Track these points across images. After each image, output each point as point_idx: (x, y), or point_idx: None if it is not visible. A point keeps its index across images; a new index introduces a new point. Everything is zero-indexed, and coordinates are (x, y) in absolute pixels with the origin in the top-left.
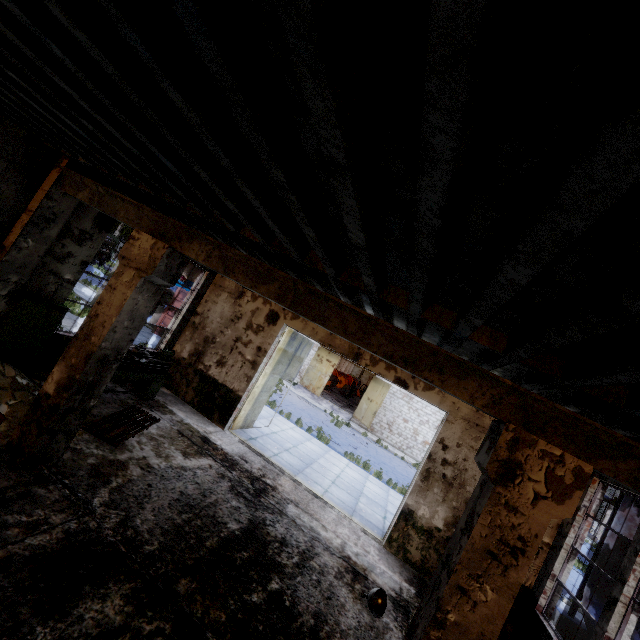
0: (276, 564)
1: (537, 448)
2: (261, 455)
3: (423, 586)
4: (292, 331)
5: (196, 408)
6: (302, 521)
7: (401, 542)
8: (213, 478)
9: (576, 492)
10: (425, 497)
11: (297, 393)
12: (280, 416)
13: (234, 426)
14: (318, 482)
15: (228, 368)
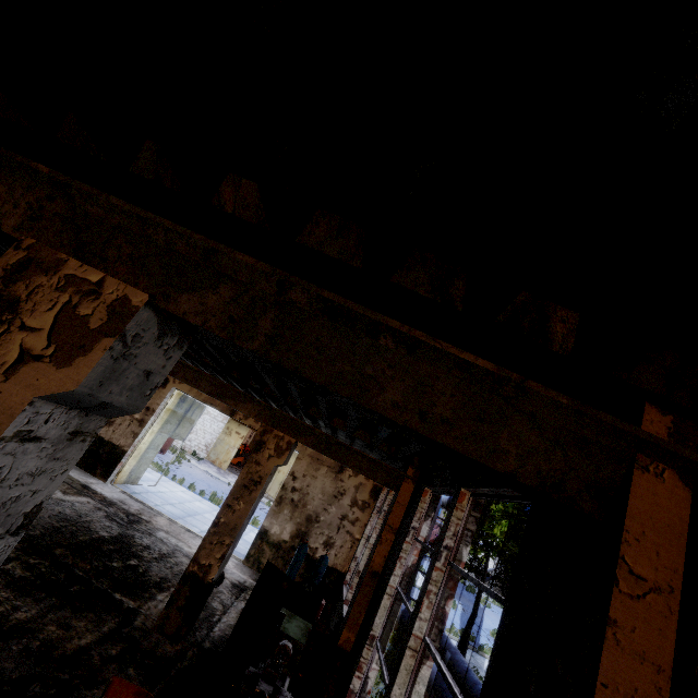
0: (137, 555)
1: (273, 434)
2: (142, 502)
3: None
4: (182, 394)
5: (79, 465)
6: (169, 541)
7: (257, 556)
8: (90, 509)
9: (287, 452)
10: (278, 518)
11: (201, 467)
12: (172, 482)
13: (117, 480)
14: (197, 526)
15: (116, 427)
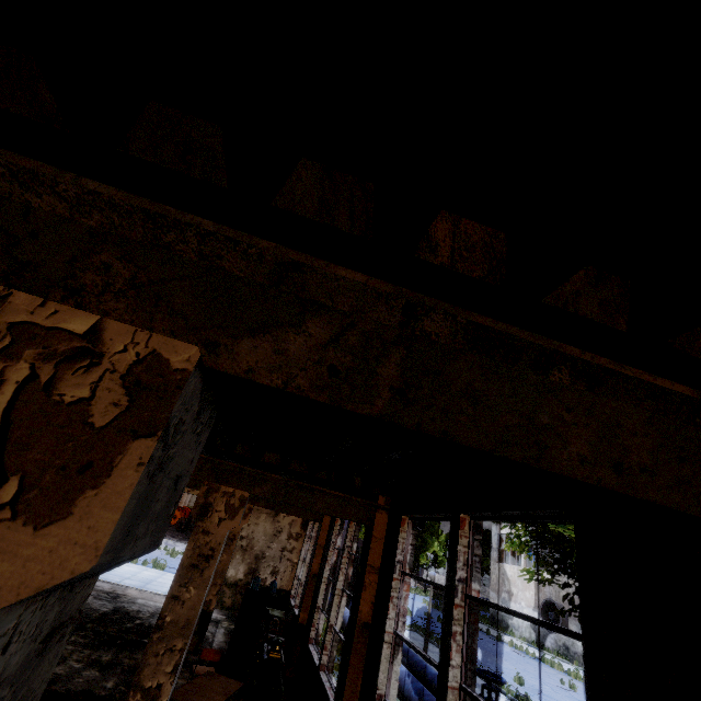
0: (137, 617)
1: None
2: (108, 582)
3: (233, 615)
4: None
5: None
6: (149, 604)
7: (219, 598)
8: None
9: (249, 514)
10: (232, 563)
11: None
12: None
13: None
14: (158, 590)
15: None
